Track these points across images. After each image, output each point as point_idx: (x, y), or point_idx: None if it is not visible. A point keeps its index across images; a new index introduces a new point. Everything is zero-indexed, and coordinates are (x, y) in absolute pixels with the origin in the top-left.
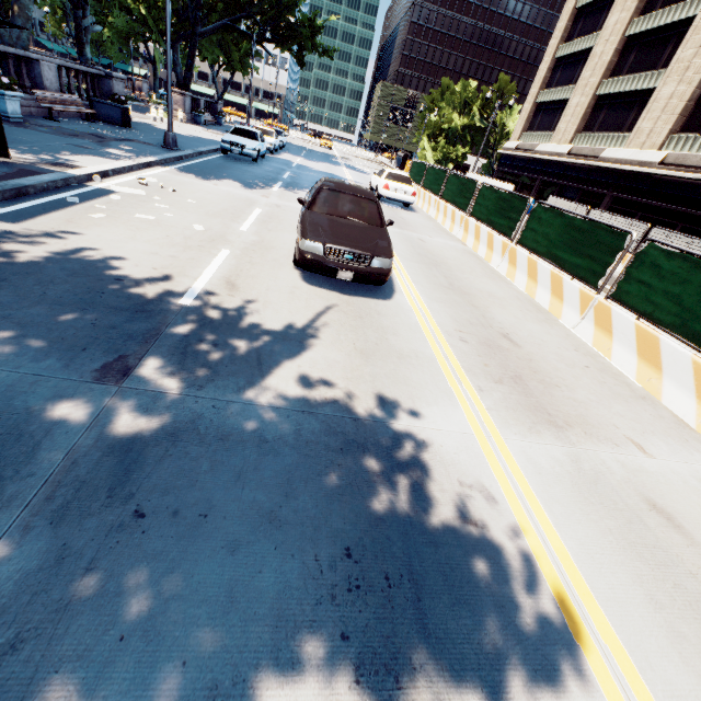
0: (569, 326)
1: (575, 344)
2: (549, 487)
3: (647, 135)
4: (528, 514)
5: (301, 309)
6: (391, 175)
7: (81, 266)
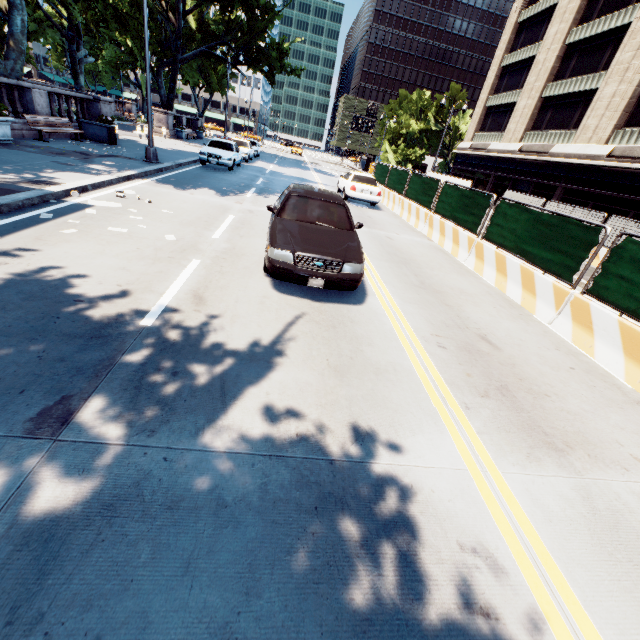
0: (544, 322)
1: (555, 342)
2: (565, 542)
3: (593, 131)
4: (548, 588)
5: (271, 321)
6: (357, 178)
7: (40, 288)
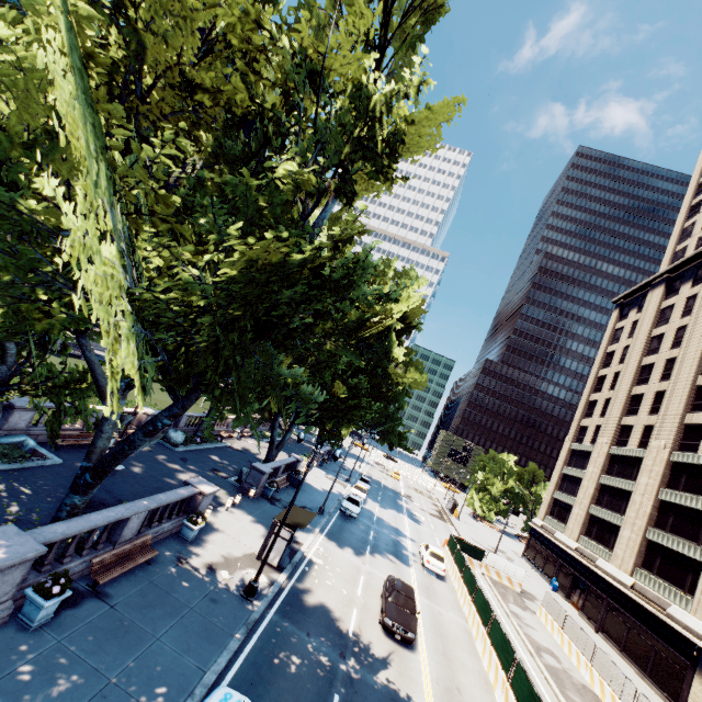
0: (497, 697)
1: None
2: None
3: (621, 560)
4: None
5: (381, 648)
6: (432, 553)
7: (323, 611)
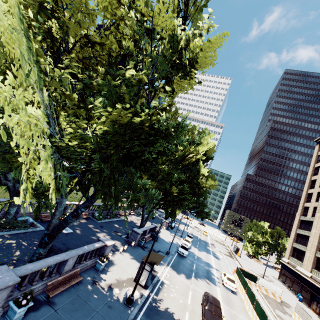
0: None
1: None
2: None
3: None
4: None
5: None
6: (228, 278)
7: (169, 313)
